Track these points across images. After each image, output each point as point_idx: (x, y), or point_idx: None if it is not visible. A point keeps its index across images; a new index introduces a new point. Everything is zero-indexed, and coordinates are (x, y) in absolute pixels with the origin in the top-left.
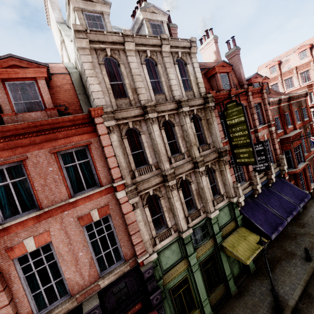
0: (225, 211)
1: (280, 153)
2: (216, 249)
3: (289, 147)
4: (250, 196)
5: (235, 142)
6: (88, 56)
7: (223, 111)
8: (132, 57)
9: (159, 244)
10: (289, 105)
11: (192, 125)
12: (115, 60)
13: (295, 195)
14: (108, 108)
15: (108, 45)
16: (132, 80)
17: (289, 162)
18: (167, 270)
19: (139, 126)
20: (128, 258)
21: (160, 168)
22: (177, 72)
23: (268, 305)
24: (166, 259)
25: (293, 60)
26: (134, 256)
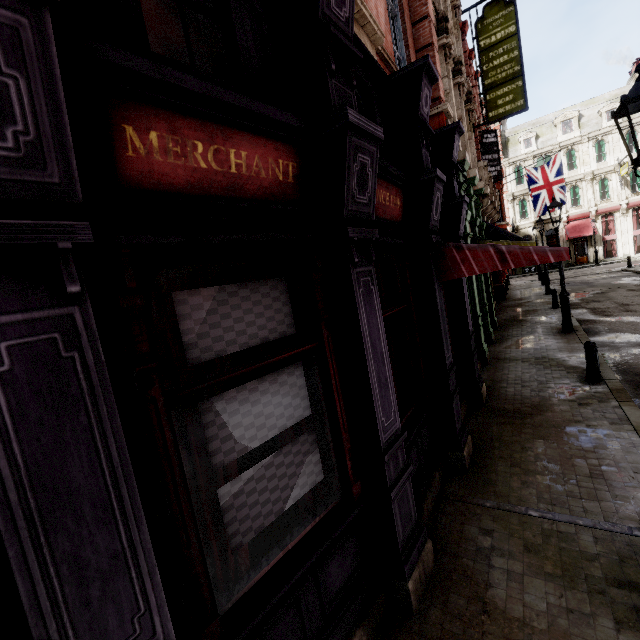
0: None
1: None
2: None
3: (497, 186)
4: None
5: (491, 78)
6: None
7: (476, 22)
8: None
9: None
10: None
11: None
12: None
13: None
14: None
15: None
16: None
17: None
18: None
19: None
20: None
21: None
22: None
23: (549, 333)
24: None
25: None
26: None
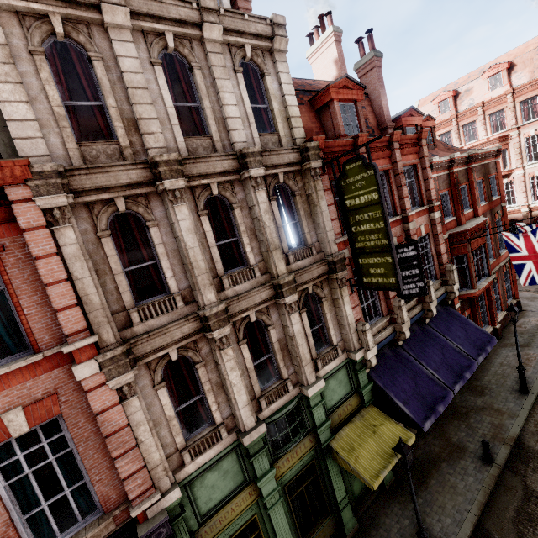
0: (340, 377)
1: (448, 261)
2: (319, 454)
3: (464, 250)
4: (391, 344)
5: (360, 242)
6: None
7: (338, 178)
8: (124, 44)
9: (191, 463)
10: (467, 172)
11: (273, 207)
12: (80, 48)
13: (470, 338)
14: (45, 164)
15: (55, 7)
16: (126, 100)
17: (462, 276)
18: (210, 514)
19: (145, 209)
20: (111, 506)
21: (196, 301)
22: (241, 90)
23: None
24: (208, 492)
25: (479, 90)
26: (127, 500)
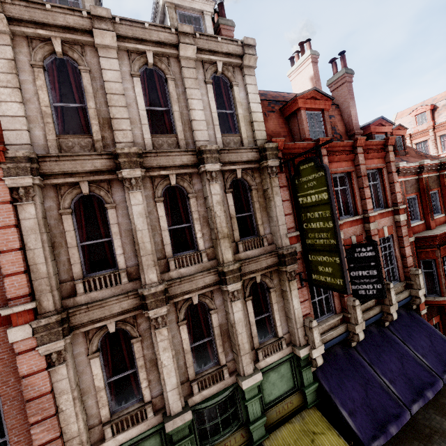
0: (282, 371)
1: (414, 265)
2: None
3: (432, 254)
4: (343, 343)
5: (310, 239)
6: (4, 47)
7: (293, 177)
8: (109, 60)
9: (111, 438)
10: (439, 178)
11: (228, 199)
12: (74, 63)
13: (435, 350)
14: (19, 150)
15: (56, 33)
16: (105, 103)
17: (430, 281)
18: None
19: (106, 192)
20: None
21: (140, 278)
22: (209, 98)
23: None
24: None
25: None
26: None
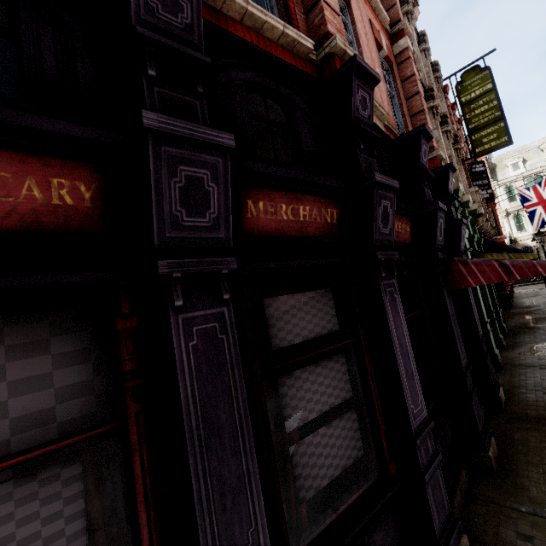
0: None
1: None
2: None
3: (490, 206)
4: None
5: (474, 123)
6: None
7: (456, 85)
8: None
9: None
10: None
11: None
12: None
13: None
14: None
15: None
16: None
17: None
18: None
19: None
20: None
21: None
22: None
23: None
24: None
25: None
26: None
